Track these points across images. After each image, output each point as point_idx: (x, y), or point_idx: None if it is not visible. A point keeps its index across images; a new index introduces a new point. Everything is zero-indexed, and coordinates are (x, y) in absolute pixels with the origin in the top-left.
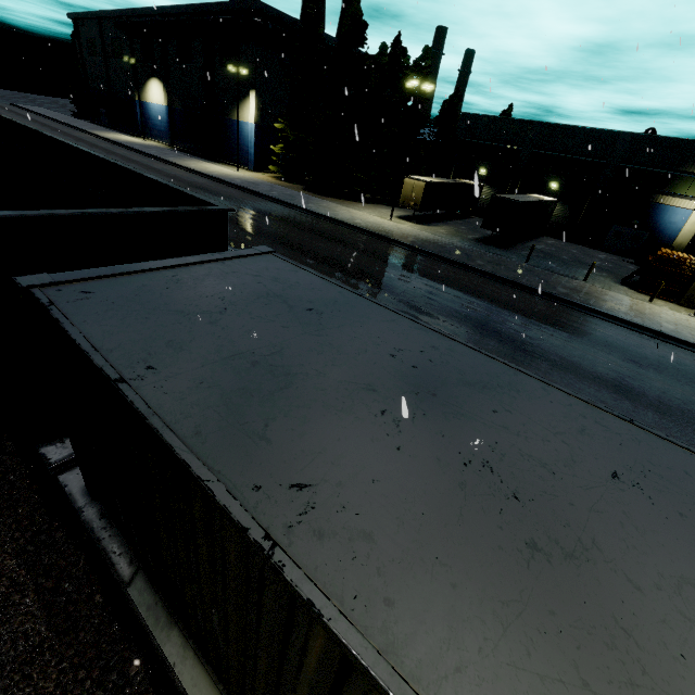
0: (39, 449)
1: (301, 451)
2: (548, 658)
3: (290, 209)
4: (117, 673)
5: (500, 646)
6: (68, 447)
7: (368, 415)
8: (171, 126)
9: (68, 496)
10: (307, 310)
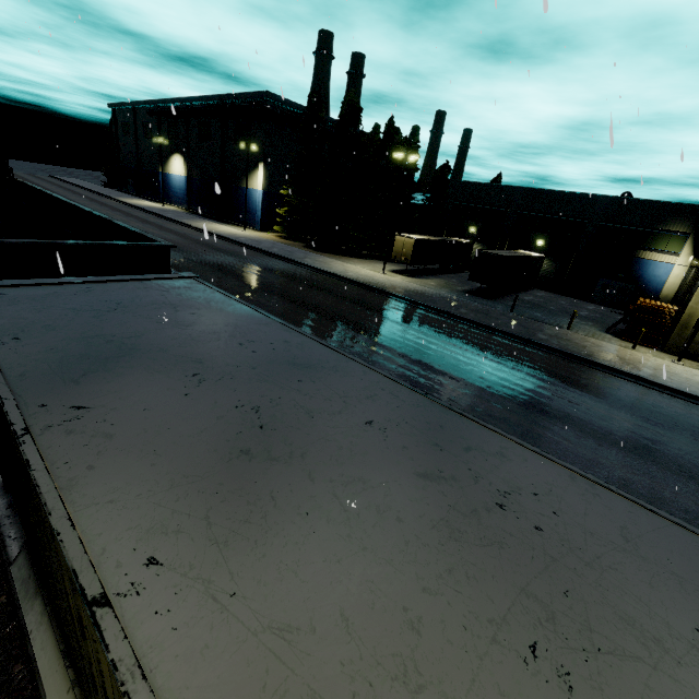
0: None
1: (100, 390)
2: (191, 504)
3: (287, 263)
4: (1, 670)
5: (157, 495)
6: None
7: (180, 375)
8: (188, 193)
9: None
10: (191, 313)
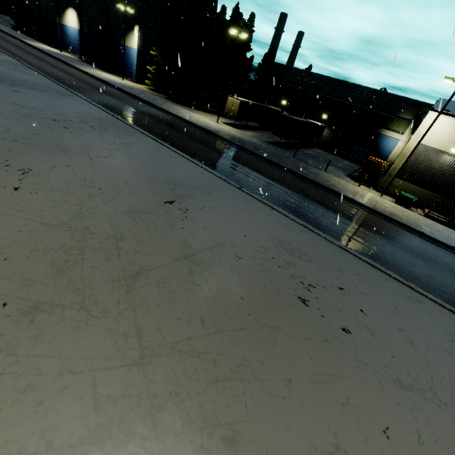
0: None
1: None
2: None
3: (148, 105)
4: None
5: None
6: None
7: None
8: (81, 44)
9: None
10: None
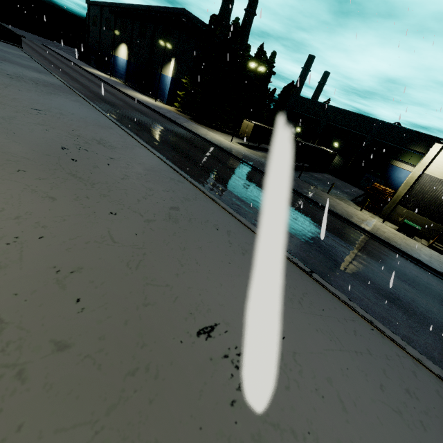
0: None
1: None
2: None
3: (171, 122)
4: None
5: None
6: None
7: None
8: (127, 72)
9: None
10: None
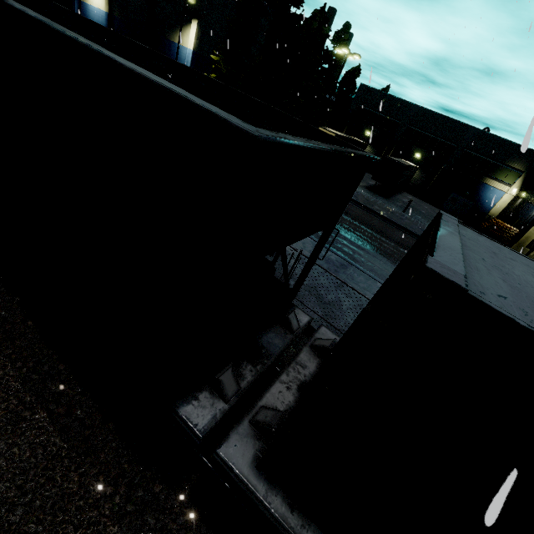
0: (177, 409)
1: None
2: None
3: None
4: None
5: None
6: (207, 407)
7: None
8: None
9: (242, 481)
10: None
